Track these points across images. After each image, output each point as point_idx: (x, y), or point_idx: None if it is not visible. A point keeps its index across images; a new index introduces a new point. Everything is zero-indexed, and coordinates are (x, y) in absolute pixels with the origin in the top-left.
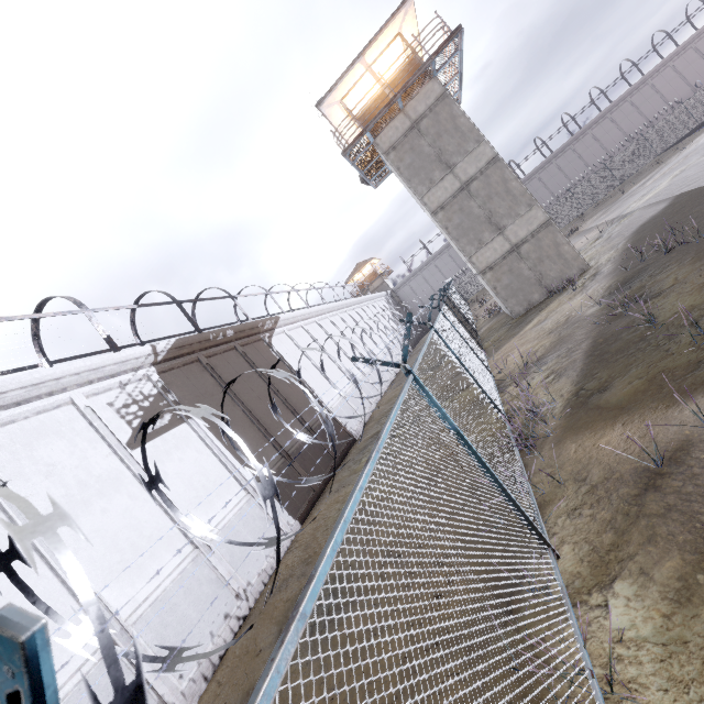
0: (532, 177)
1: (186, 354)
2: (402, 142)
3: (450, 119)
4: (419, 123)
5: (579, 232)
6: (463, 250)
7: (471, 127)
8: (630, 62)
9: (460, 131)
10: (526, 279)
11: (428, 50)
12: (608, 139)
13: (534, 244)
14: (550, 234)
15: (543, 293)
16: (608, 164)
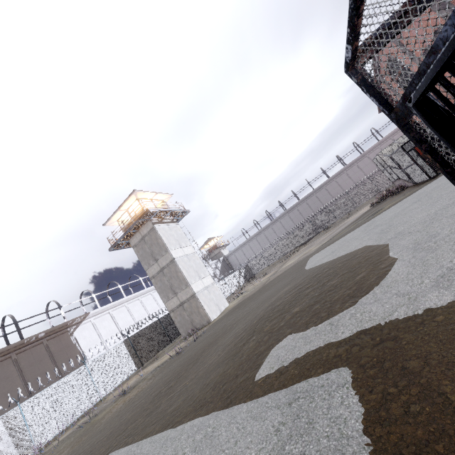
0: (303, 202)
1: (3, 355)
2: (138, 244)
3: (156, 239)
4: (144, 238)
5: (289, 259)
6: (162, 299)
7: (163, 244)
8: (356, 144)
9: (159, 245)
10: (186, 320)
11: (138, 215)
12: (345, 184)
13: (189, 304)
14: (195, 301)
15: (194, 329)
16: (330, 208)
